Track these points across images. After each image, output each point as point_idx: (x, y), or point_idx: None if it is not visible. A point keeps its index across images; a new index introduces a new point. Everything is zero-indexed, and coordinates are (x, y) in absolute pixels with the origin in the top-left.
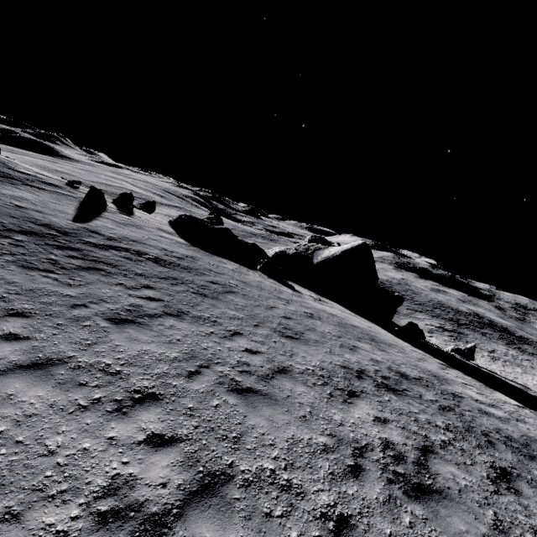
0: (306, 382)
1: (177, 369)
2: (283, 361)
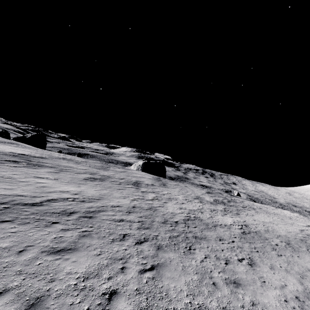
0: None
1: None
2: None
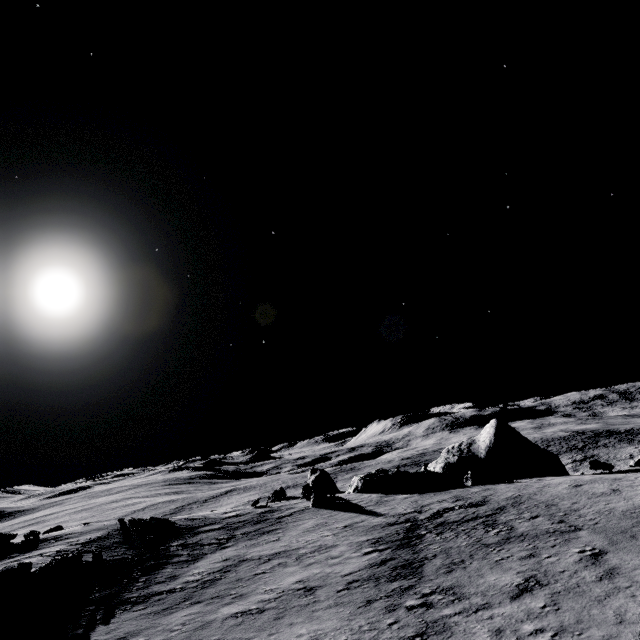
0: None
1: (630, 521)
2: (634, 502)
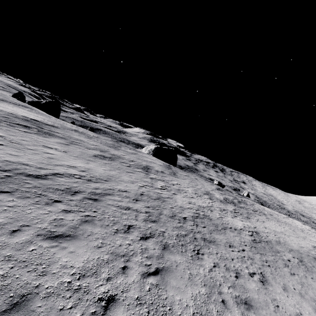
0: (1, 97)
1: None
2: None
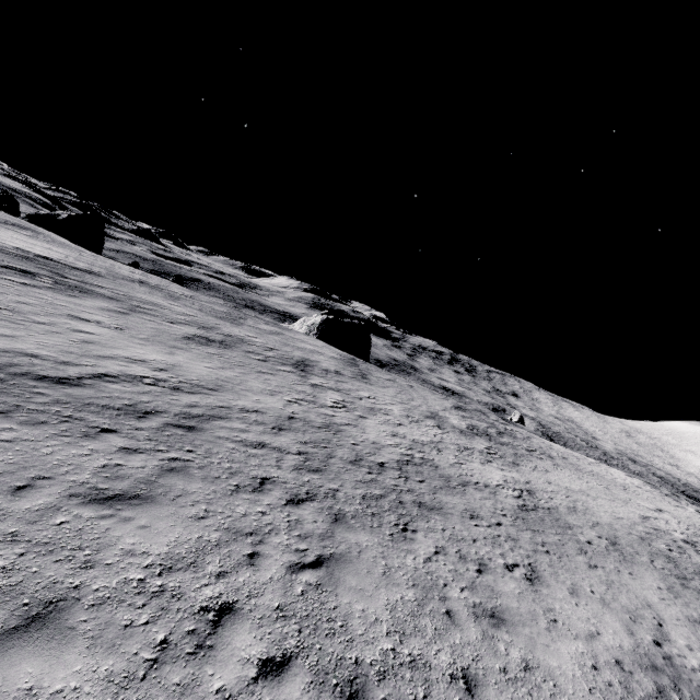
0: None
1: None
2: None
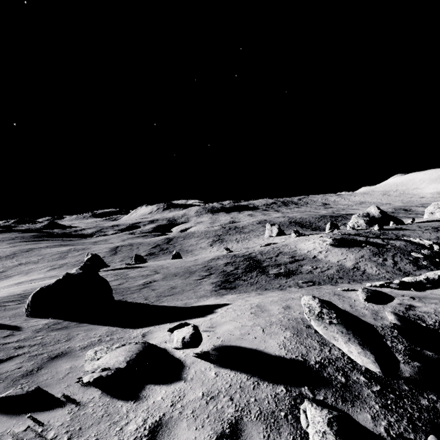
0: None
1: None
2: None
